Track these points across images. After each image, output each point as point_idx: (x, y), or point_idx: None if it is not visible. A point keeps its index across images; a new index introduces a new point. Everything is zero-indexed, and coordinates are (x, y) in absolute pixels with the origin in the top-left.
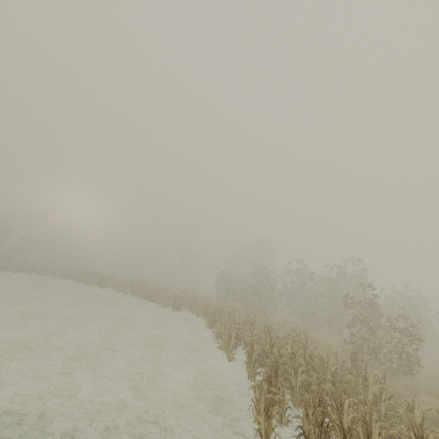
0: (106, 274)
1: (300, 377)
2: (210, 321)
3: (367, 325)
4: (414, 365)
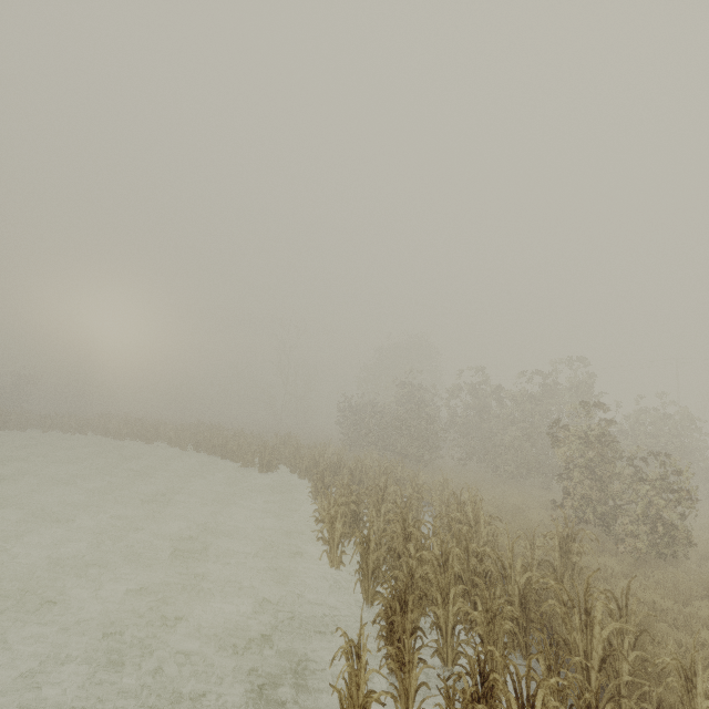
0: (156, 420)
1: (454, 605)
2: (316, 488)
3: (592, 474)
4: (680, 544)
